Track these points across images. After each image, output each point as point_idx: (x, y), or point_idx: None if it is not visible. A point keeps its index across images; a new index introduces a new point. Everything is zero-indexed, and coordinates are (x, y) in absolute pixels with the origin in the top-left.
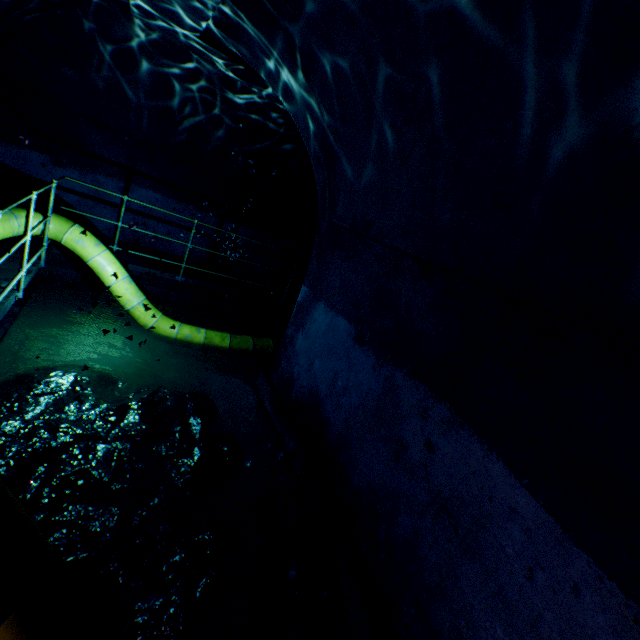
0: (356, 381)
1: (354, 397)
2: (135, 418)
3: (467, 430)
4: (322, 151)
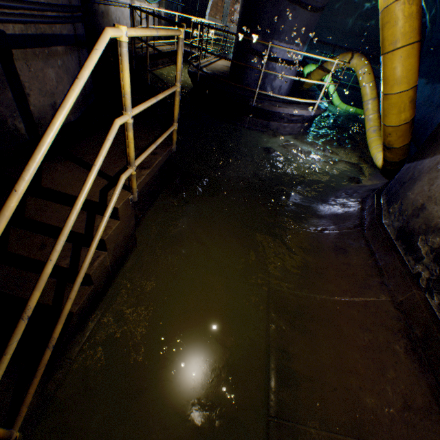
0: (422, 96)
1: (420, 101)
2: (342, 118)
3: None
4: (432, 18)
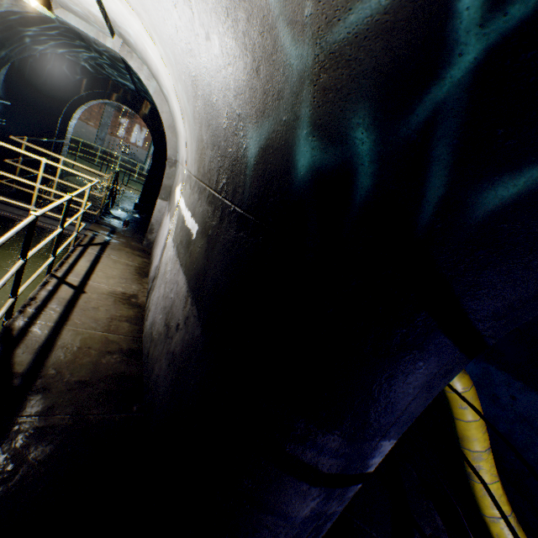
0: None
1: None
2: None
3: (534, 392)
4: None
